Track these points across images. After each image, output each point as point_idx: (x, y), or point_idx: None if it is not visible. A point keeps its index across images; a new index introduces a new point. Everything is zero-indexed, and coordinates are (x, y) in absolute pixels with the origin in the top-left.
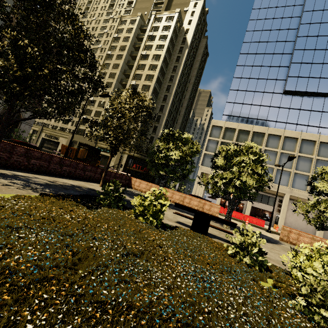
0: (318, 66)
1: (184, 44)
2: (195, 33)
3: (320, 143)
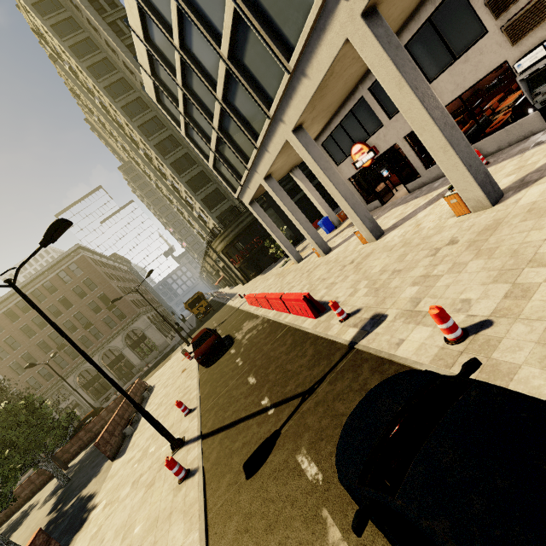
0: None
1: None
2: None
3: None
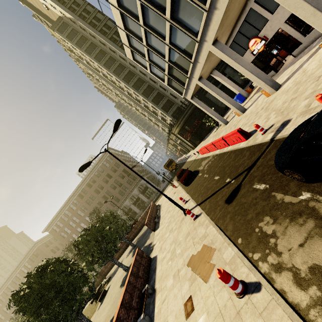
0: None
1: (75, 23)
2: None
3: None
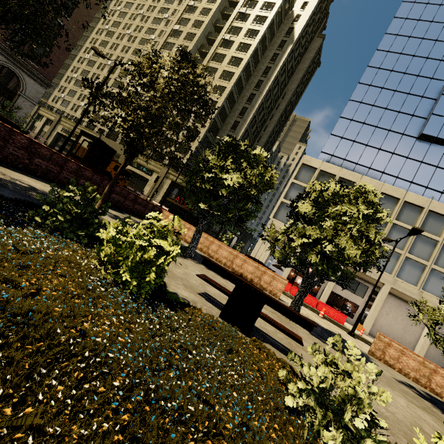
0: None
1: (289, 37)
2: (308, 24)
3: None
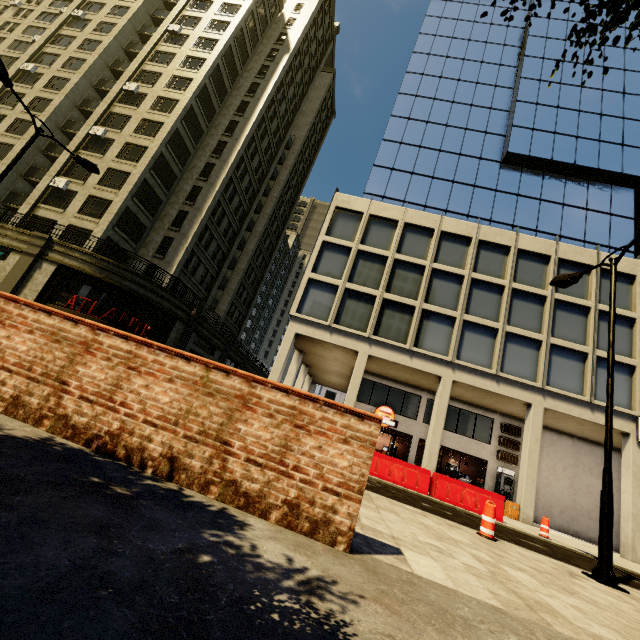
0: (570, 115)
1: (282, 44)
2: (308, 34)
3: (599, 273)
